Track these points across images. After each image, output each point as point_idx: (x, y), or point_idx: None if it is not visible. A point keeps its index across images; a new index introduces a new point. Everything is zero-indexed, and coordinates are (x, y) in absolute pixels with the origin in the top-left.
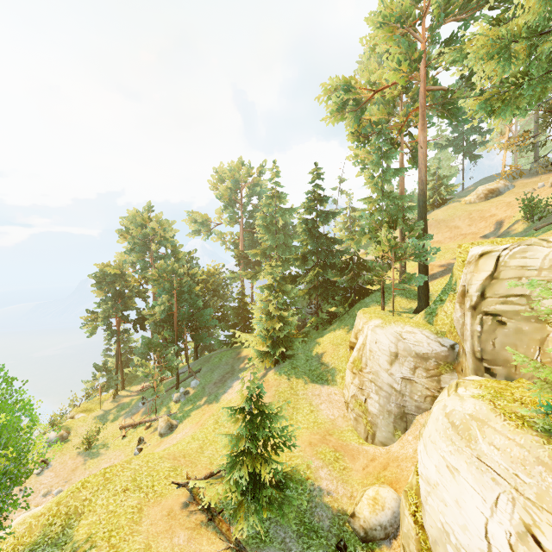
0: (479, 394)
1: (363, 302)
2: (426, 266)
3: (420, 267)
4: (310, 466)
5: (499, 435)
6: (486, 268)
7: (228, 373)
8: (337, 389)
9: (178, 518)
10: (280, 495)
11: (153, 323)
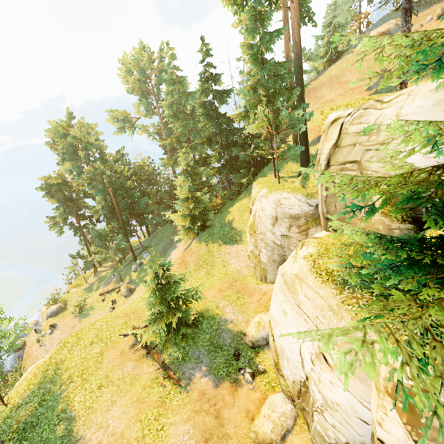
0: (310, 254)
1: (262, 171)
2: (305, 132)
3: (300, 135)
4: (218, 306)
5: (310, 289)
6: (332, 137)
7: (168, 245)
8: (243, 246)
9: (128, 355)
10: (192, 331)
11: (104, 217)
